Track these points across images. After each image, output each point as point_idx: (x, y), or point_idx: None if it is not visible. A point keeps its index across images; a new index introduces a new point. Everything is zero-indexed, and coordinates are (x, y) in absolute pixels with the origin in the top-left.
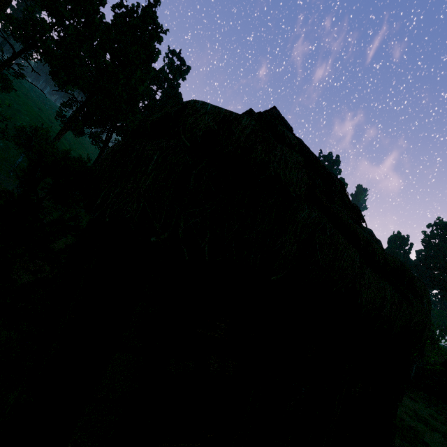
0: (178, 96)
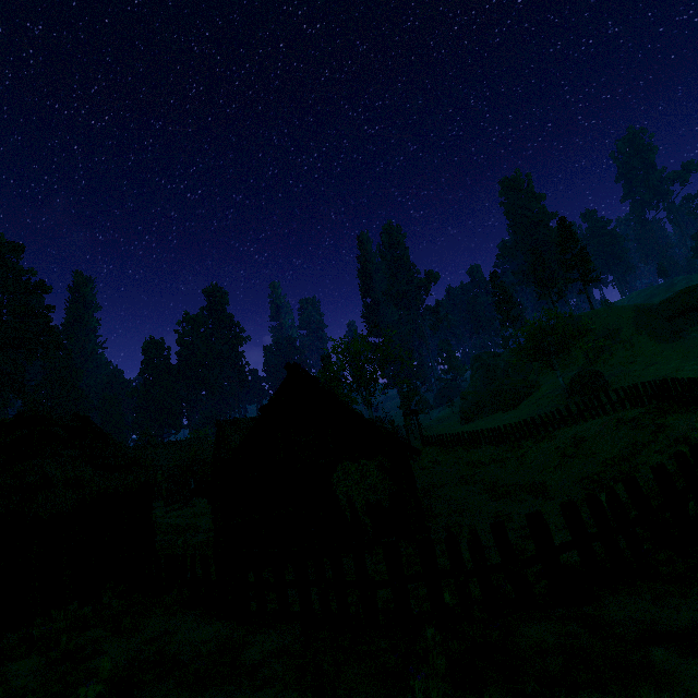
0: None
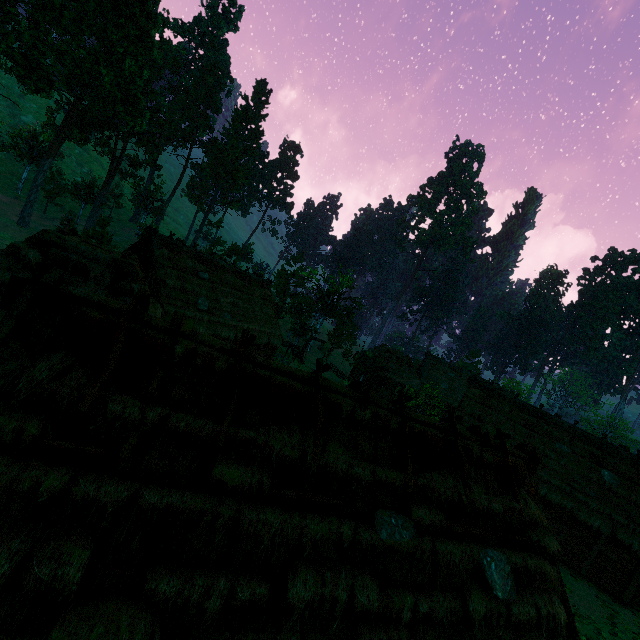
0: (219, 66)
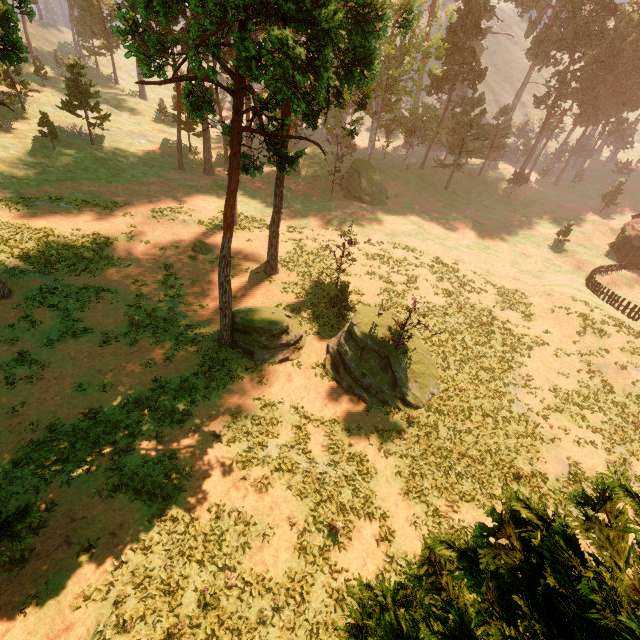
0: None
